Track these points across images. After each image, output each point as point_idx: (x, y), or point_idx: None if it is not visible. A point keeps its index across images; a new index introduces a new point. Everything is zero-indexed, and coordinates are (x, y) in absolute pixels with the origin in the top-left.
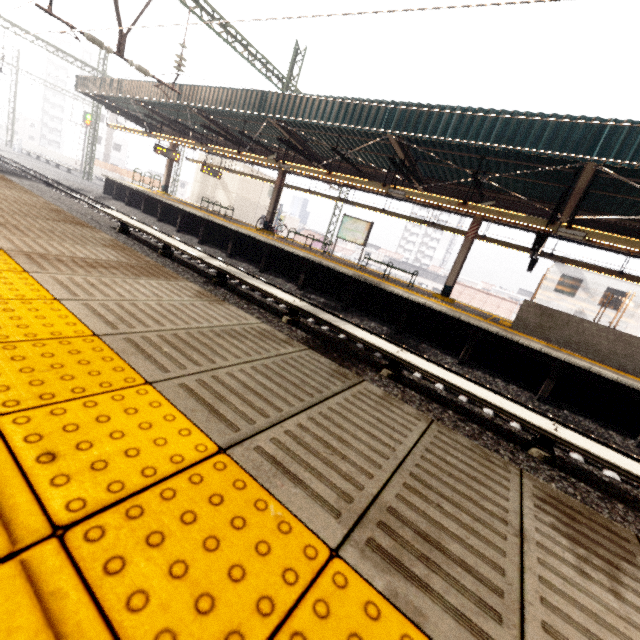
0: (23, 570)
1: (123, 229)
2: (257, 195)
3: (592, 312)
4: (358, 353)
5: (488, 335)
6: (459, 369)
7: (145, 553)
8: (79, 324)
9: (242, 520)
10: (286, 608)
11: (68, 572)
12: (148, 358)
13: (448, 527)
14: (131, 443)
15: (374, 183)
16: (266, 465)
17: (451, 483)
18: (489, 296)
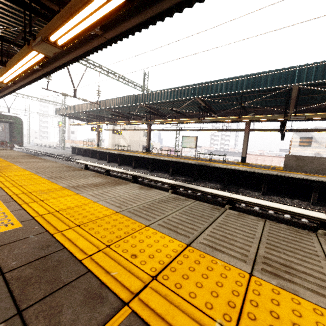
0: (152, 290)
1: (86, 167)
2: (138, 137)
3: (324, 152)
4: (210, 200)
5: (272, 176)
6: (263, 197)
7: (185, 281)
8: (109, 209)
9: (210, 267)
10: (243, 293)
11: (165, 289)
12: (140, 217)
13: (292, 260)
14: (156, 248)
15: (194, 119)
16: (207, 248)
17: (286, 244)
18: (265, 157)
